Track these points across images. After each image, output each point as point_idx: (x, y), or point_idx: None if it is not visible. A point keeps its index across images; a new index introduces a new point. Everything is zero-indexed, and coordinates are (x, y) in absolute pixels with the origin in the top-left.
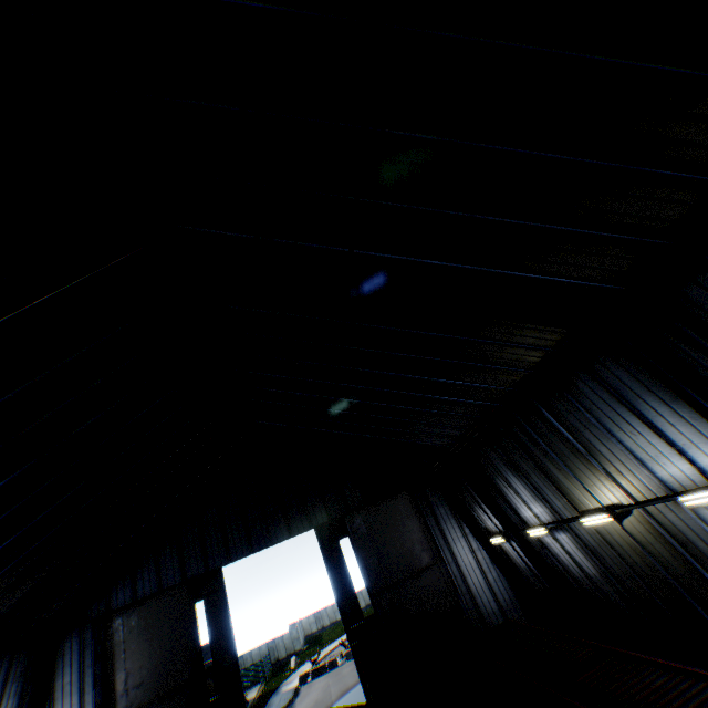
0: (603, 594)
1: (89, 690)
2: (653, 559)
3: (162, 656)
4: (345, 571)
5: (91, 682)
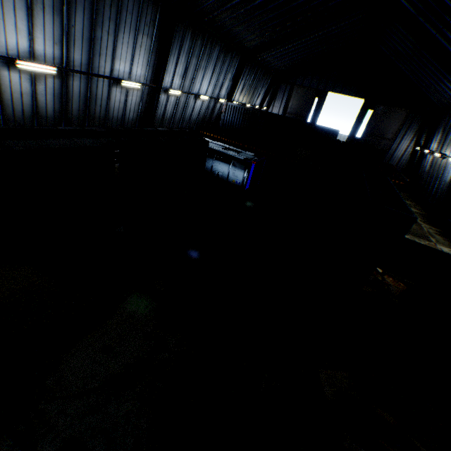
0: (421, 177)
1: (283, 102)
2: (436, 172)
3: (301, 106)
4: (361, 121)
5: (284, 100)
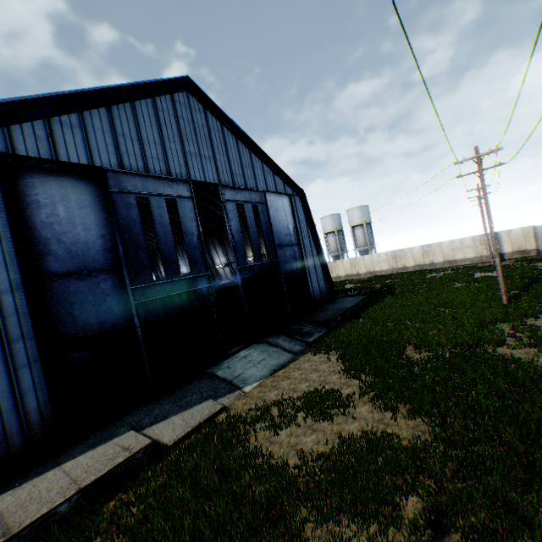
0: None
1: None
2: None
3: None
4: None
5: None
